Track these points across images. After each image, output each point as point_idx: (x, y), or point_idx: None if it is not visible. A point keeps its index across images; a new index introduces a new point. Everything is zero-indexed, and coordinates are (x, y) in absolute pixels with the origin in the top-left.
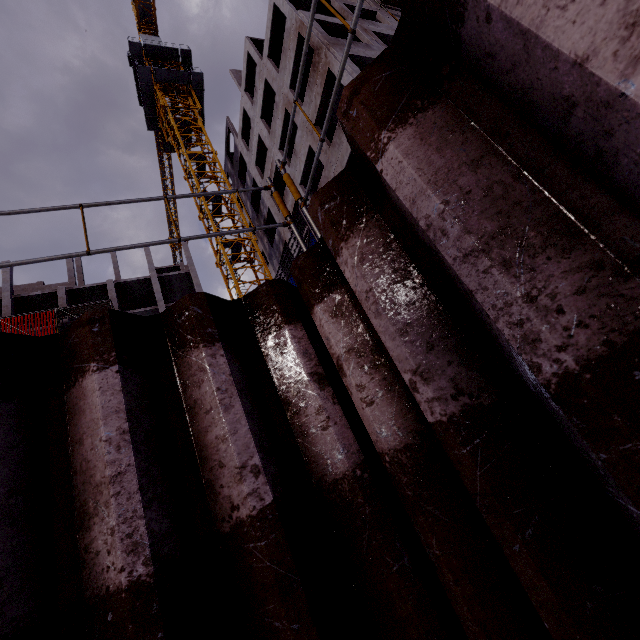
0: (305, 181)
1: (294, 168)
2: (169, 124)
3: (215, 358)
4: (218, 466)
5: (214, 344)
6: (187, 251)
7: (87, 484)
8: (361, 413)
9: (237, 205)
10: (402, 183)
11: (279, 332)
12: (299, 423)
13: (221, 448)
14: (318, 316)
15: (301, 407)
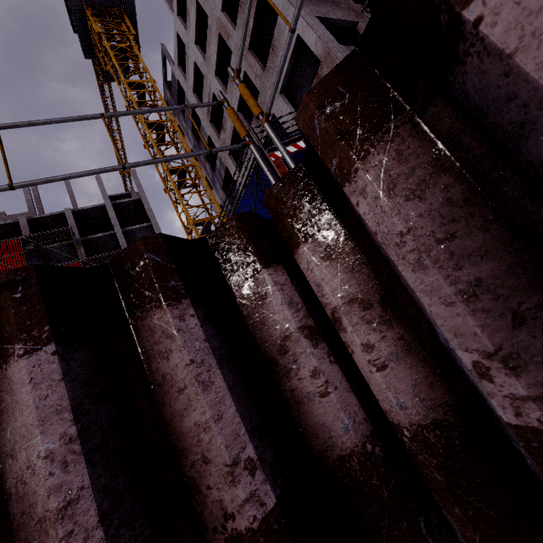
0: (242, 108)
1: (231, 95)
2: (105, 52)
3: (184, 320)
4: (201, 461)
5: (180, 301)
6: (136, 179)
7: (26, 516)
8: (367, 376)
9: (179, 133)
10: (541, 33)
11: (256, 278)
12: (290, 387)
13: (203, 439)
14: (305, 258)
15: (291, 369)
